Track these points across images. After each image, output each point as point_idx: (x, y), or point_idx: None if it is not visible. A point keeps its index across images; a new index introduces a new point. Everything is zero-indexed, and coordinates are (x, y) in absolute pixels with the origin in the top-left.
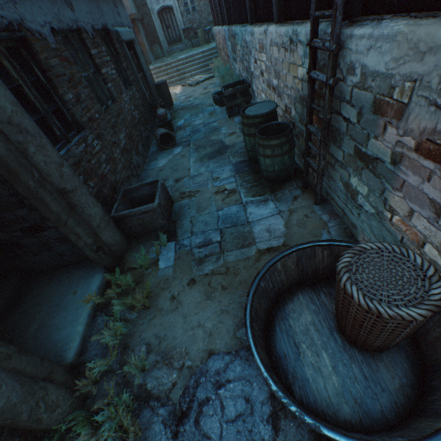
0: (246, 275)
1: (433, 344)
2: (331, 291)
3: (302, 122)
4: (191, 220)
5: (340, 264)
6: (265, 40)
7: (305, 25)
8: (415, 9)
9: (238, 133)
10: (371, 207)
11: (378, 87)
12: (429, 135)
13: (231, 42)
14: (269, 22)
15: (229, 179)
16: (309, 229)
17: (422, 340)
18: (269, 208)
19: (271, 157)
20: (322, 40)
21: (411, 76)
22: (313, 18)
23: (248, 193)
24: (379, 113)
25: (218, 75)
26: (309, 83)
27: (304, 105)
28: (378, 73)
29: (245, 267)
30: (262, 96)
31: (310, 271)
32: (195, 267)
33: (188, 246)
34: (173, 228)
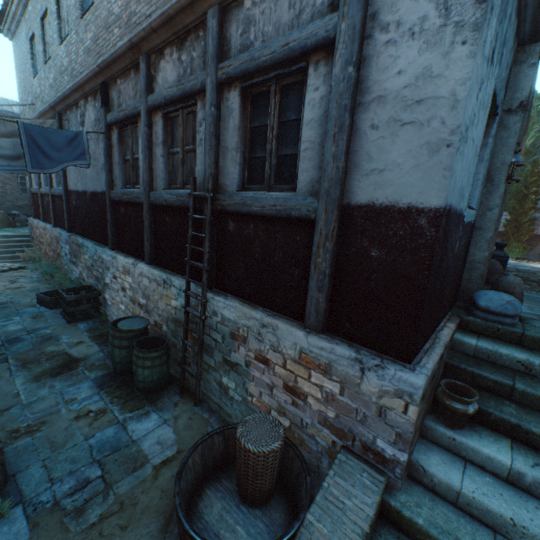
0: (148, 499)
1: (291, 473)
2: (229, 473)
3: (176, 337)
4: (47, 462)
5: (238, 433)
6: (134, 269)
7: (178, 278)
8: (241, 297)
9: (88, 342)
10: (240, 395)
11: (232, 326)
12: (259, 351)
13: (73, 247)
14: (137, 257)
15: (92, 398)
16: (197, 429)
17: (286, 477)
18: (153, 419)
19: (152, 367)
20: (196, 294)
21: (246, 325)
22: (188, 281)
23: (124, 409)
24: (235, 338)
25: (34, 267)
26: (185, 313)
27: (178, 325)
28: (231, 319)
29: (144, 490)
30: (122, 306)
31: (211, 461)
32: (73, 523)
33: (51, 500)
34: (14, 485)
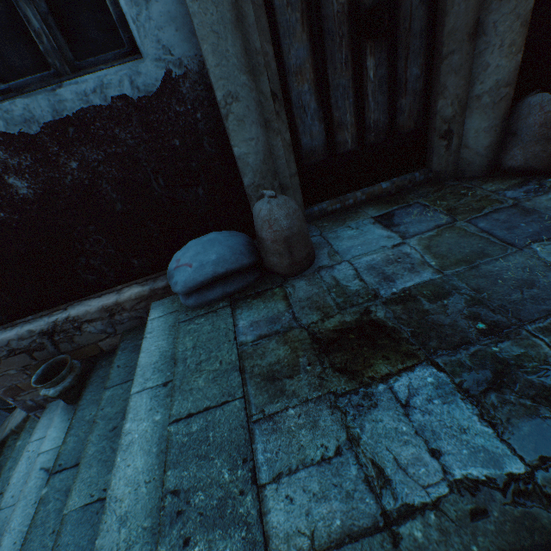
0: None
1: None
2: None
3: None
4: None
5: None
6: None
7: None
8: None
9: None
10: None
11: None
12: None
13: None
14: None
15: None
16: None
17: None
18: None
19: None
20: None
21: None
22: None
23: None
24: None
25: None
26: None
27: None
28: None
29: None
30: None
31: None
32: None
33: None
34: None
